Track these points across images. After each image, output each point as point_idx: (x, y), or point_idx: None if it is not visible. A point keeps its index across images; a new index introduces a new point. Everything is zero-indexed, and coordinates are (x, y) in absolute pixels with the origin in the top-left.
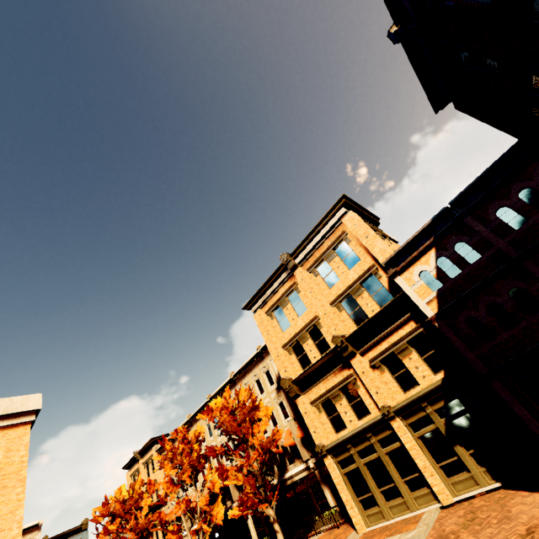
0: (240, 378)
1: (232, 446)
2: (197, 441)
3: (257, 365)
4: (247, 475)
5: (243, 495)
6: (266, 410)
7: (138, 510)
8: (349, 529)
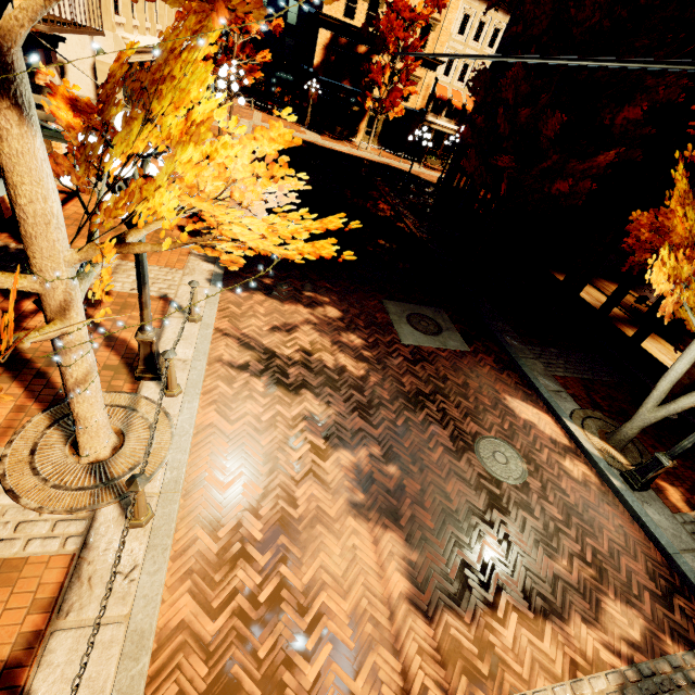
0: None
1: None
2: None
3: None
4: None
5: None
6: None
7: None
8: None
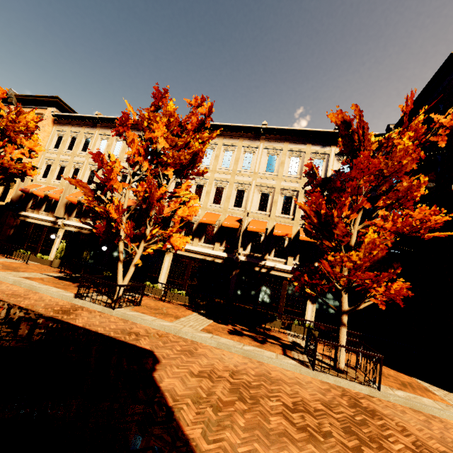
0: (270, 138)
1: (195, 190)
2: (202, 144)
3: (311, 144)
4: (312, 235)
5: (338, 256)
6: (419, 192)
7: (13, 144)
8: (385, 367)
